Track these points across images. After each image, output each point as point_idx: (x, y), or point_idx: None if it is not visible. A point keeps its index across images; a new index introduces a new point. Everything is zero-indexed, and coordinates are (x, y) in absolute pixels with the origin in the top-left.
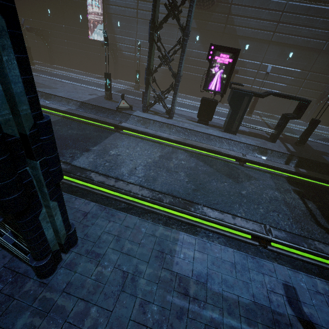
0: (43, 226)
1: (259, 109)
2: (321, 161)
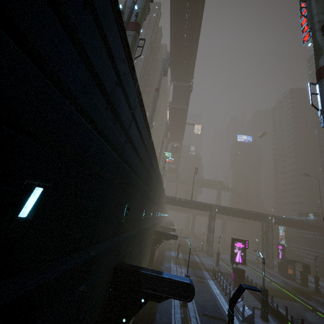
0: (210, 249)
1: None
2: (306, 292)
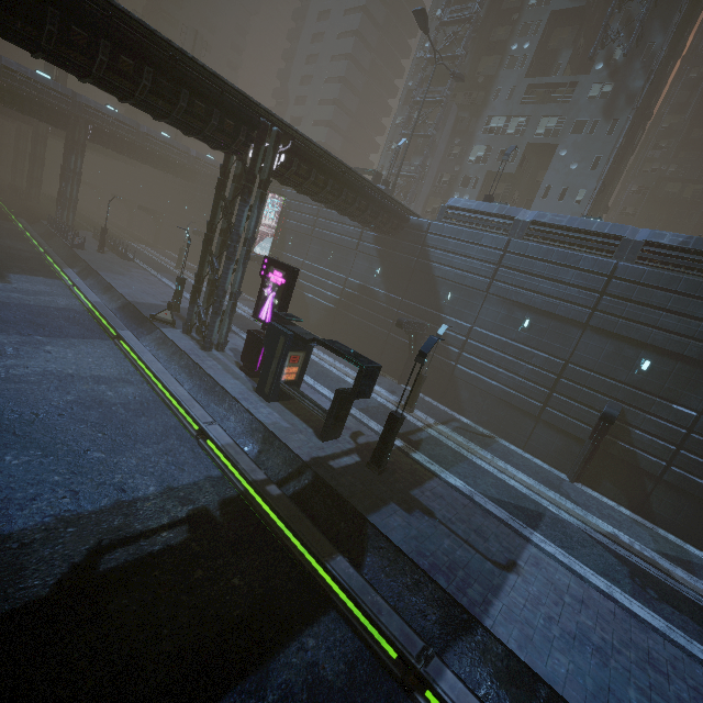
0: None
1: (472, 417)
2: (353, 500)
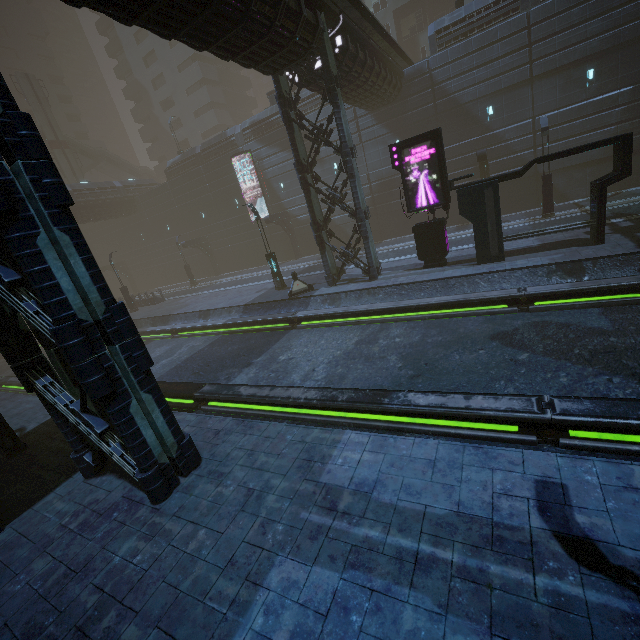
0: (138, 423)
1: (579, 195)
2: None
